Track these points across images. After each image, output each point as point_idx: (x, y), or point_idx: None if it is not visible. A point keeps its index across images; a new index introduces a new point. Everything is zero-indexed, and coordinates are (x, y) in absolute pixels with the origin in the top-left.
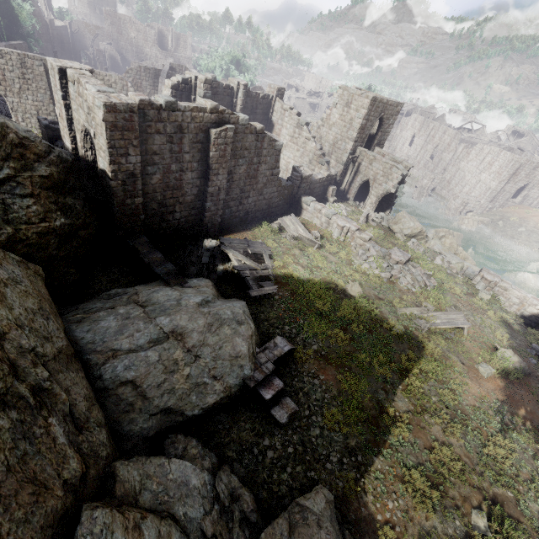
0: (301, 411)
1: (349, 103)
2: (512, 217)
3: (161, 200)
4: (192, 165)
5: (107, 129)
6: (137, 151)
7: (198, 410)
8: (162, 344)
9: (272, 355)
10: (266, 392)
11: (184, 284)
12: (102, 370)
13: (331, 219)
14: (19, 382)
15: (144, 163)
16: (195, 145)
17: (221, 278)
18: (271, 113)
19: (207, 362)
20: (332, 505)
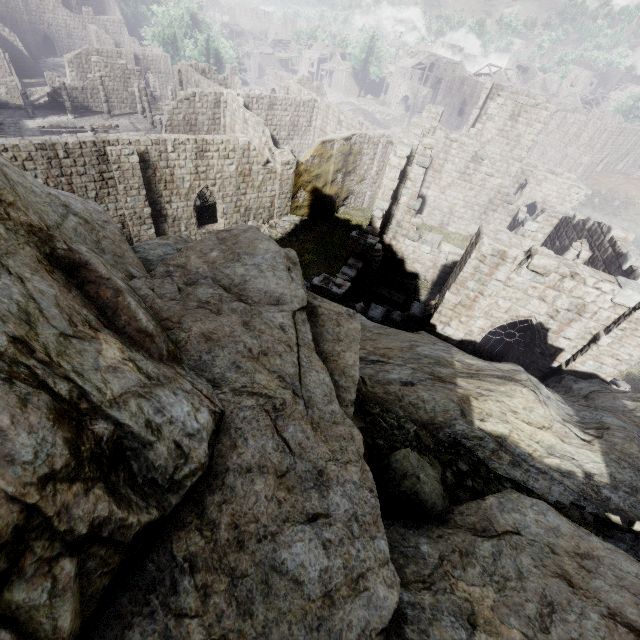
0: None
1: (516, 115)
2: (602, 191)
3: None
4: None
5: None
6: None
7: None
8: None
9: None
10: None
11: None
12: None
13: None
14: None
15: None
16: None
17: None
18: None
19: None
20: None
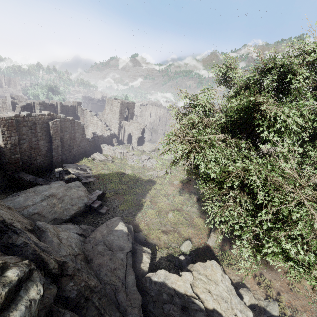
0: (110, 209)
1: (112, 104)
2: None
3: (29, 154)
4: (42, 137)
5: (1, 127)
6: (16, 134)
7: (68, 217)
8: (47, 199)
9: (95, 195)
10: (95, 205)
11: (50, 183)
12: (22, 212)
13: (115, 150)
14: (0, 202)
15: (19, 139)
16: (43, 129)
17: (67, 181)
18: (77, 112)
19: (68, 201)
20: (120, 219)
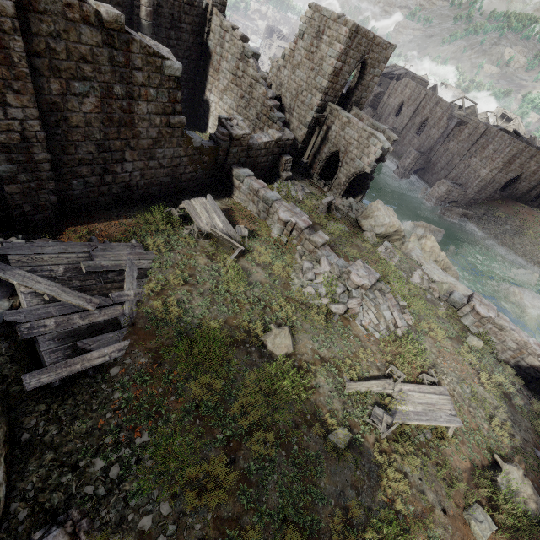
0: None
1: (321, 32)
2: (498, 213)
3: None
4: None
5: None
6: None
7: None
8: None
9: None
10: None
11: None
12: None
13: (271, 207)
14: None
15: None
16: None
17: None
18: (206, 33)
19: None
20: None
